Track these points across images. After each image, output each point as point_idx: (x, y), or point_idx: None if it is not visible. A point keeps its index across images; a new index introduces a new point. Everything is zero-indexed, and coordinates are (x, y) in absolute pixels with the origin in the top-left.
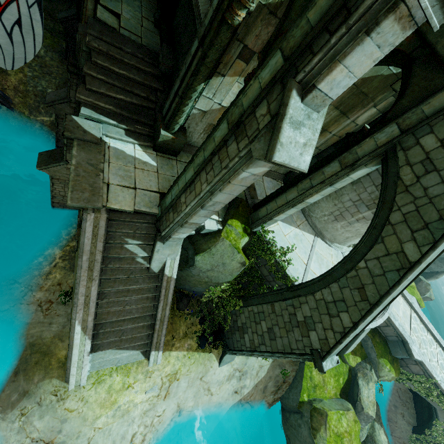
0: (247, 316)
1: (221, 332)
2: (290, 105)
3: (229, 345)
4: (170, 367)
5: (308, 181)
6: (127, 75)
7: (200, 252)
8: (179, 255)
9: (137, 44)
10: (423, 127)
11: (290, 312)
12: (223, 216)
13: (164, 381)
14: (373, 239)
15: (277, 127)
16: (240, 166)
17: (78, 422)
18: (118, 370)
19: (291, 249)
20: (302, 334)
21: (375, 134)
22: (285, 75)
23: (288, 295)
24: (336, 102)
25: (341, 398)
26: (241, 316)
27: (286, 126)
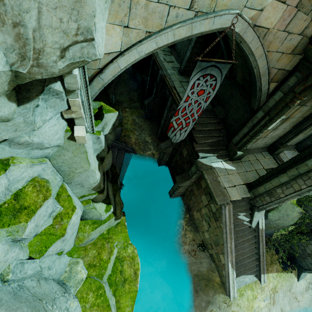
0: None
1: (294, 258)
2: None
3: (303, 266)
4: (271, 284)
5: None
6: (208, 129)
7: (270, 210)
8: (263, 216)
9: (204, 111)
10: None
11: None
12: None
13: (270, 293)
14: None
15: None
16: None
17: None
18: (247, 287)
19: None
20: None
21: None
22: None
23: None
24: None
25: None
26: (309, 246)
27: None
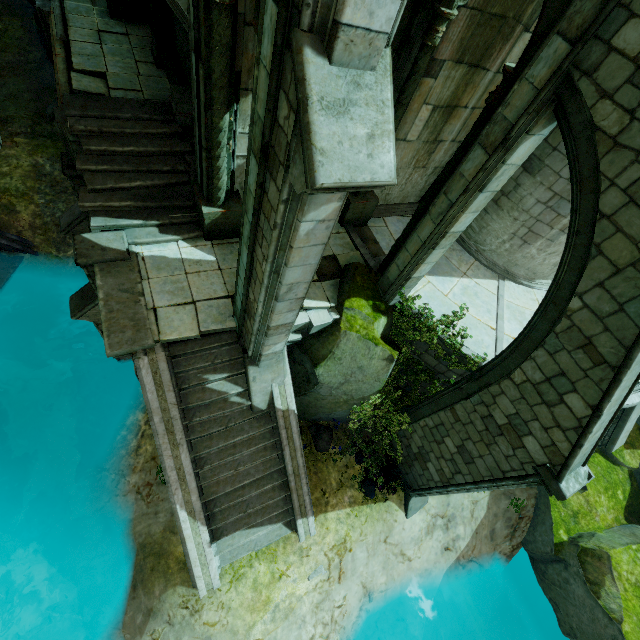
0: (421, 436)
1: (393, 468)
2: (309, 77)
3: (411, 483)
4: (332, 535)
5: (443, 198)
6: (137, 151)
7: (319, 361)
8: (288, 376)
9: (138, 102)
10: (612, 16)
11: (482, 414)
12: (335, 298)
13: (329, 556)
14: (582, 254)
15: (303, 126)
16: (293, 215)
17: (226, 638)
18: (259, 557)
19: (460, 313)
20: (512, 444)
21: (526, 70)
22: (289, 31)
23: (471, 388)
24: (454, 52)
25: (629, 523)
26: (414, 437)
27: (319, 117)
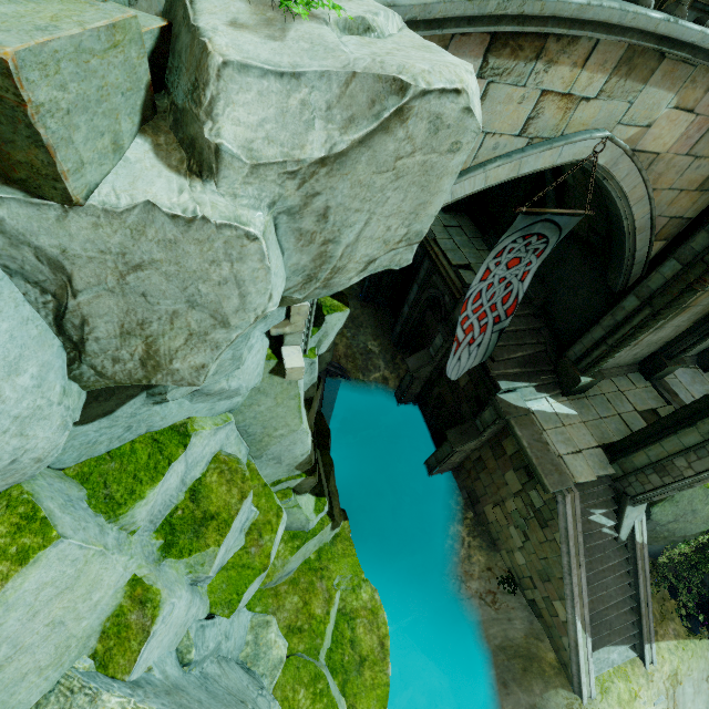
0: None
1: None
2: None
3: None
4: (667, 665)
5: None
6: (515, 329)
7: (656, 501)
8: (644, 514)
9: None
10: None
11: None
12: None
13: (665, 686)
14: None
15: None
16: None
17: None
18: (615, 674)
19: None
20: None
21: None
22: None
23: None
24: None
25: None
26: None
27: None
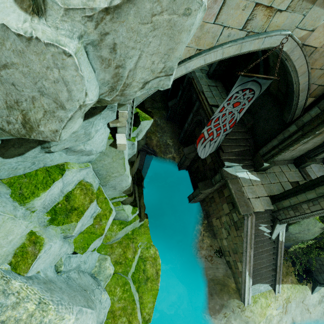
0: None
1: (311, 271)
2: None
3: (319, 280)
4: (285, 294)
5: None
6: (235, 138)
7: (291, 223)
8: (284, 228)
9: None
10: None
11: None
12: None
13: (283, 302)
14: None
15: None
16: None
17: None
18: (261, 295)
19: None
20: None
21: None
22: None
23: None
24: None
25: None
26: None
27: None
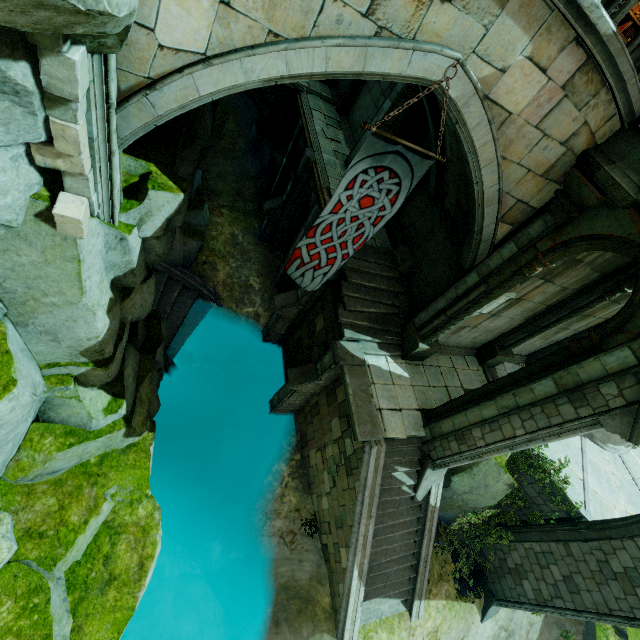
0: (523, 555)
1: (483, 574)
2: None
3: (497, 592)
4: (431, 622)
5: None
6: (375, 286)
7: (457, 471)
8: (442, 480)
9: (376, 249)
10: None
11: (598, 558)
12: None
13: None
14: None
15: None
16: (577, 426)
17: None
18: (381, 625)
19: (564, 463)
20: (625, 590)
21: None
22: (639, 371)
23: (591, 534)
24: None
25: None
26: (513, 554)
27: None
